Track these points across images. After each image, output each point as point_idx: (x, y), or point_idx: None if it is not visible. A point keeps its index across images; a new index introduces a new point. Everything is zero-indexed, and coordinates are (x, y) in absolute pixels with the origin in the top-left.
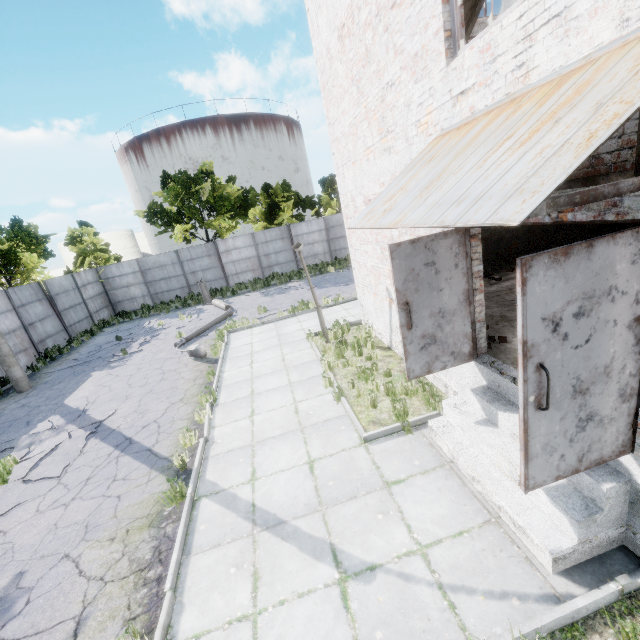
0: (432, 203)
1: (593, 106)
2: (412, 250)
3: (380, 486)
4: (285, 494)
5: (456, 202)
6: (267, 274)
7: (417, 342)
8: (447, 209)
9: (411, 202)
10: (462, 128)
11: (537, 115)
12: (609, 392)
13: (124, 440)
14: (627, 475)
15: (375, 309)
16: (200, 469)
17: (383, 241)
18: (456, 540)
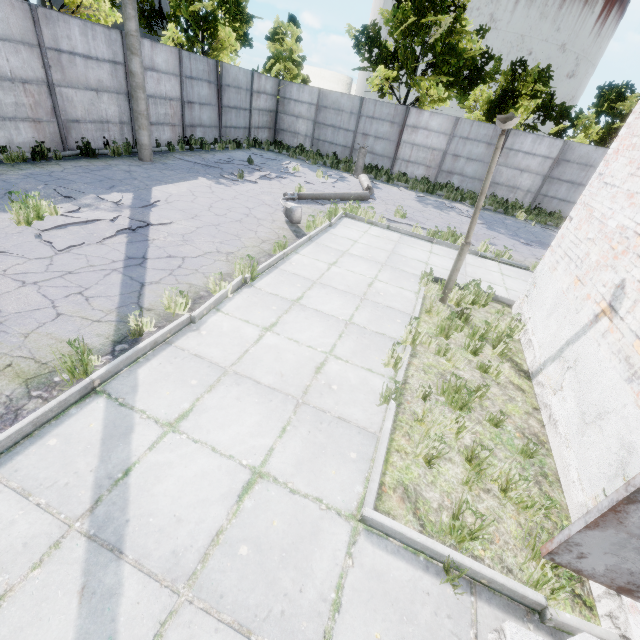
0: None
1: None
2: None
3: None
4: (174, 497)
5: None
6: (440, 180)
7: None
8: None
9: None
10: None
11: None
12: None
13: (140, 257)
14: None
15: (555, 303)
16: (148, 352)
17: None
18: None
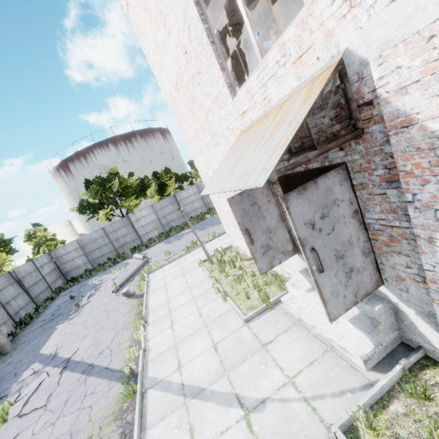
0: (235, 177)
1: (288, 123)
2: (241, 199)
3: (260, 348)
4: (202, 371)
5: (244, 176)
6: (167, 229)
7: (259, 251)
8: (240, 180)
9: (227, 176)
10: (248, 130)
11: (272, 125)
12: (356, 253)
13: (88, 366)
14: (387, 298)
15: (237, 236)
16: (143, 371)
17: (229, 194)
18: (310, 368)
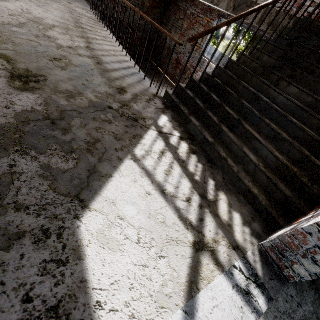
0: None
1: None
2: None
3: None
4: None
5: None
6: None
7: None
8: None
9: None
10: None
11: None
12: None
13: None
14: None
15: None
16: None
17: None
18: None
